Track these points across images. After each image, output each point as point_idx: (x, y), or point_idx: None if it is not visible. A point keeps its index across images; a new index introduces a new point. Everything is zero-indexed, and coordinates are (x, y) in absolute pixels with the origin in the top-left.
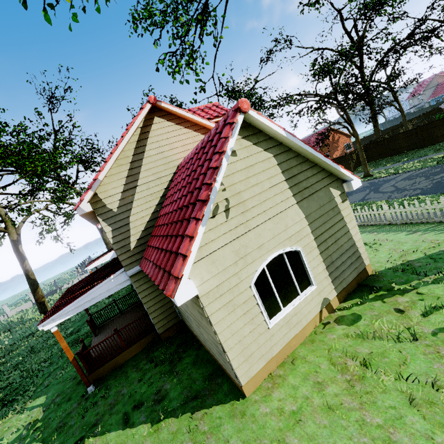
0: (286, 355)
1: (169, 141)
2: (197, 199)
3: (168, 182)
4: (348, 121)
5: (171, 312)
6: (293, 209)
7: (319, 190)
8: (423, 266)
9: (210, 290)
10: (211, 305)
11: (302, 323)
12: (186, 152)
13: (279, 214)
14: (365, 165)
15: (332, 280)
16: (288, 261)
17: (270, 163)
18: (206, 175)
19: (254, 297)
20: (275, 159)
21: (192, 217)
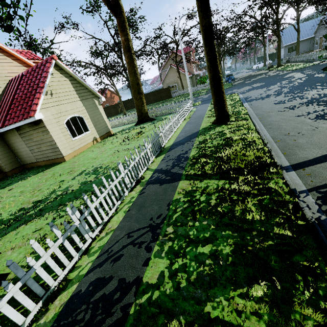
0: (81, 152)
1: (1, 64)
2: (38, 86)
3: (4, 88)
4: (113, 84)
5: (15, 160)
6: (79, 102)
7: (89, 98)
8: (126, 129)
9: (48, 120)
10: (48, 126)
11: (86, 143)
12: (14, 74)
13: (73, 102)
14: (123, 109)
15: (97, 131)
16: (78, 120)
17: (68, 82)
18: (40, 80)
19: (66, 128)
20: (70, 82)
21: (37, 92)
